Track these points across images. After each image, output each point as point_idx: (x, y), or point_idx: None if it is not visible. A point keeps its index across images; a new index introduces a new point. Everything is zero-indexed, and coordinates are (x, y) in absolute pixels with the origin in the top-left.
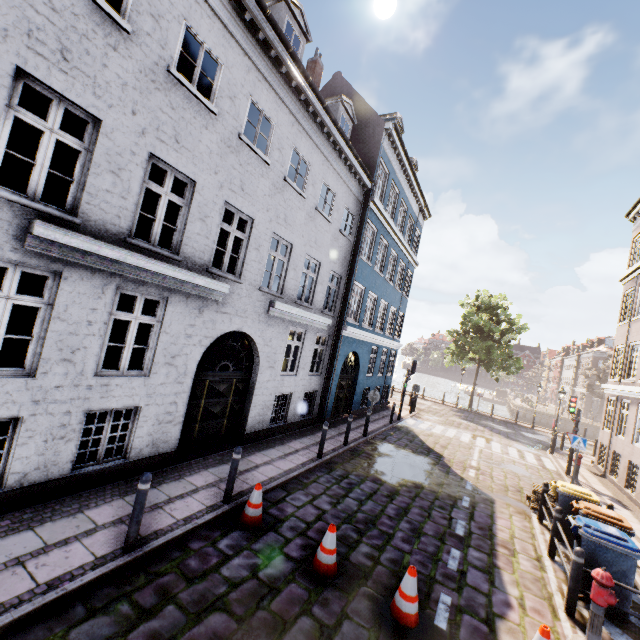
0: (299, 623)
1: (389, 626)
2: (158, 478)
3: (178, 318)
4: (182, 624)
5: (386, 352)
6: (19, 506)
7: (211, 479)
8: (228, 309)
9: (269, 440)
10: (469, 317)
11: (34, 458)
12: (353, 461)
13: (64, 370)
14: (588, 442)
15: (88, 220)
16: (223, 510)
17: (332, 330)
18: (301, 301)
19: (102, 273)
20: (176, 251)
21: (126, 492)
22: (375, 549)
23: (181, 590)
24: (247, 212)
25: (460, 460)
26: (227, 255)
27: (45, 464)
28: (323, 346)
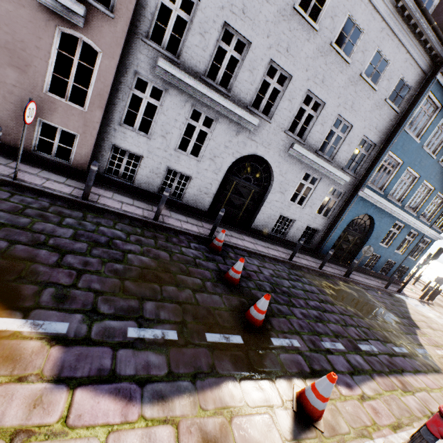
0: (194, 279)
1: (239, 315)
2: (190, 215)
3: (222, 134)
4: (151, 245)
5: (415, 235)
6: (136, 194)
7: None
8: (256, 139)
9: (265, 239)
10: None
11: (145, 177)
12: (316, 277)
13: (162, 141)
14: None
15: (184, 62)
16: (205, 237)
17: (350, 188)
18: (323, 153)
19: (186, 94)
20: (229, 90)
21: (173, 211)
22: (274, 300)
23: (161, 240)
24: (287, 70)
25: (439, 341)
26: (264, 100)
27: (148, 183)
28: (336, 198)
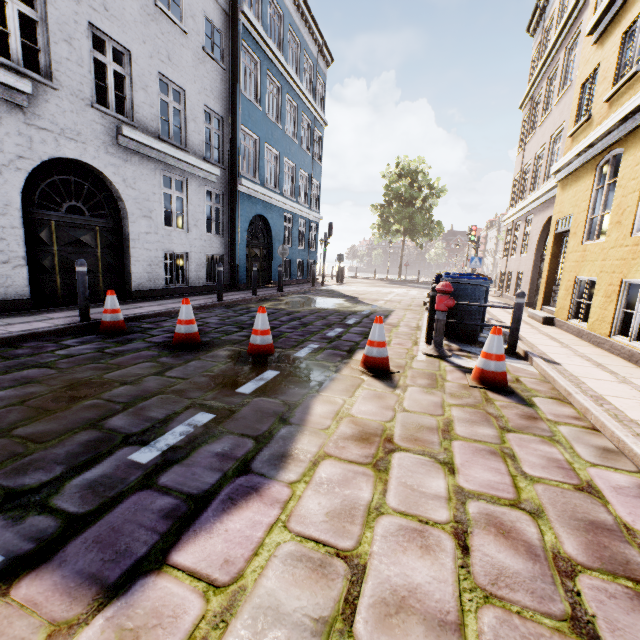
0: (138, 366)
1: (243, 360)
2: (0, 317)
3: None
4: None
5: (304, 224)
6: None
7: (75, 314)
8: (47, 124)
9: (166, 297)
10: (391, 186)
11: None
12: (260, 303)
13: None
14: None
15: None
16: (78, 324)
17: (226, 186)
18: (169, 140)
19: None
20: None
21: None
22: None
23: None
24: None
25: (374, 298)
26: (15, 40)
27: None
28: (218, 204)
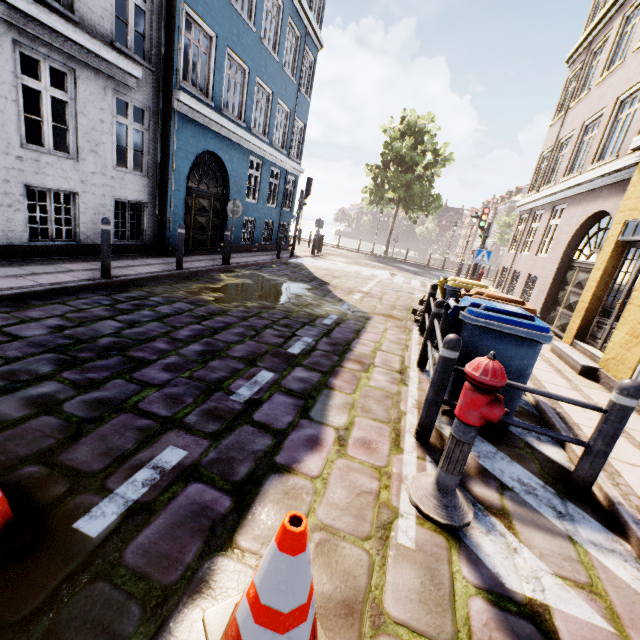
0: None
1: None
2: None
3: None
4: None
5: (279, 175)
6: None
7: None
8: None
9: (23, 260)
10: (391, 145)
11: None
12: (178, 285)
13: None
14: (490, 279)
15: None
16: None
17: (155, 99)
18: None
19: None
20: None
21: None
22: (74, 387)
23: None
24: None
25: (349, 287)
26: None
27: None
28: (141, 125)
